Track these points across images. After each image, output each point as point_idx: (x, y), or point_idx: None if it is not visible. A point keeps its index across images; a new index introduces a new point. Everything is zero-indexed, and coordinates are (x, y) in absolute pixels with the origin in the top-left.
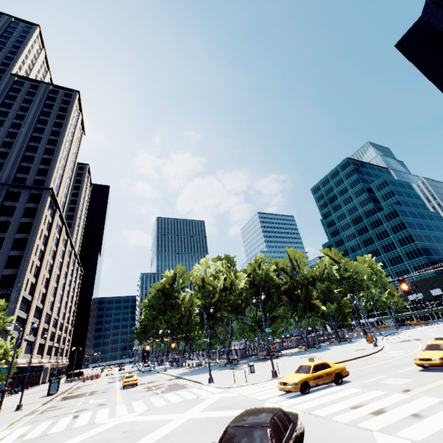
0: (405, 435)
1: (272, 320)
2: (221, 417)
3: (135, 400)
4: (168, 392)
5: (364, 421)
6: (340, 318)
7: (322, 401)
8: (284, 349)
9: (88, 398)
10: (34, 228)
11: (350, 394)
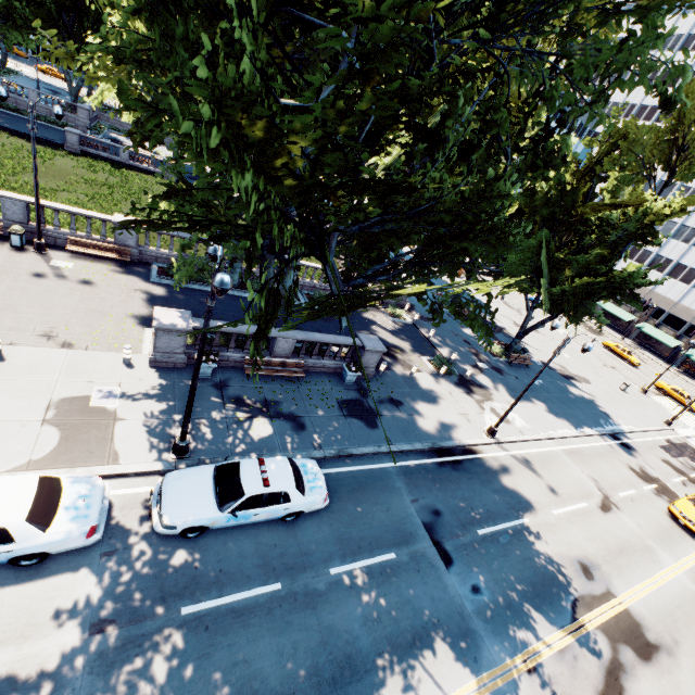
0: None
1: None
2: None
3: None
4: None
5: None
6: None
7: None
8: None
9: None
10: None
11: None
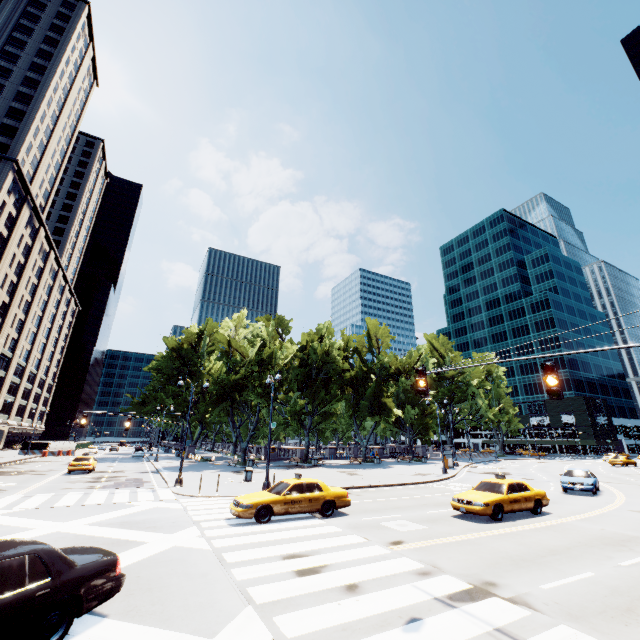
0: (282, 623)
1: (323, 416)
2: (96, 538)
3: (48, 492)
4: (107, 489)
5: (268, 583)
6: (421, 430)
7: (264, 539)
8: (336, 459)
9: (2, 478)
10: None
11: (318, 534)
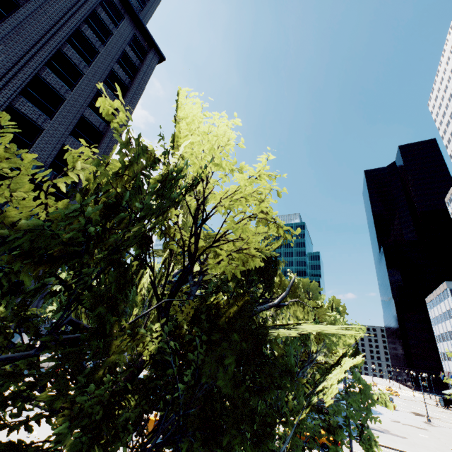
0: None
1: None
2: None
3: None
4: None
5: None
6: None
7: None
8: None
9: None
10: (131, 99)
11: None
